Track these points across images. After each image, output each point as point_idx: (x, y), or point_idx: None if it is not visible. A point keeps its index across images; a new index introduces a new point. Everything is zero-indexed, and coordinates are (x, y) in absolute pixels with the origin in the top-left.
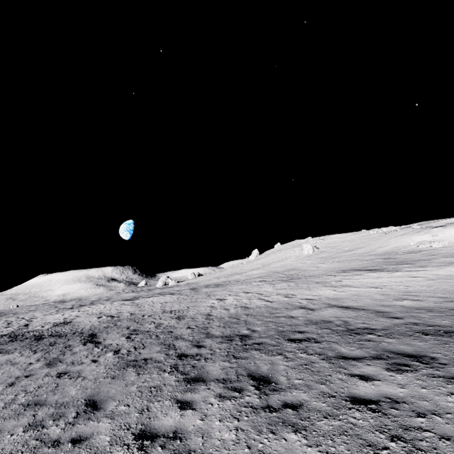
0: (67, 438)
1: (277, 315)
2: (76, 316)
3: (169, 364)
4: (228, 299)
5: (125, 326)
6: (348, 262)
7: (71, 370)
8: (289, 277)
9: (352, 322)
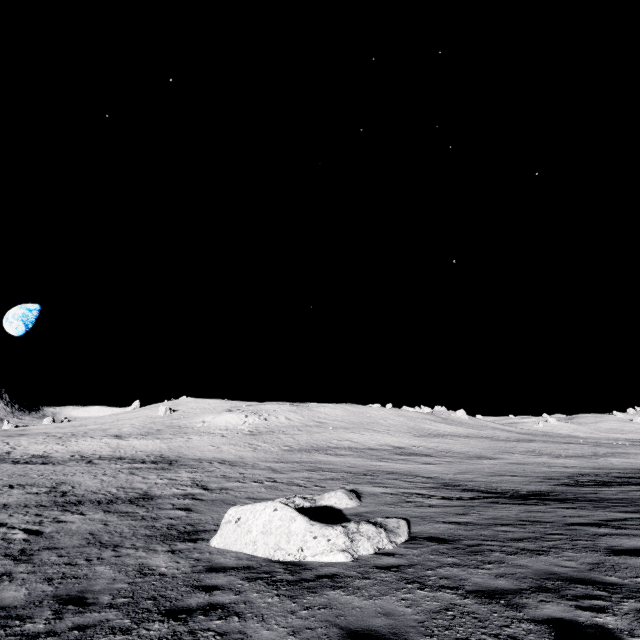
0: None
1: None
2: None
3: None
4: None
5: None
6: (140, 429)
7: None
8: (73, 435)
9: None
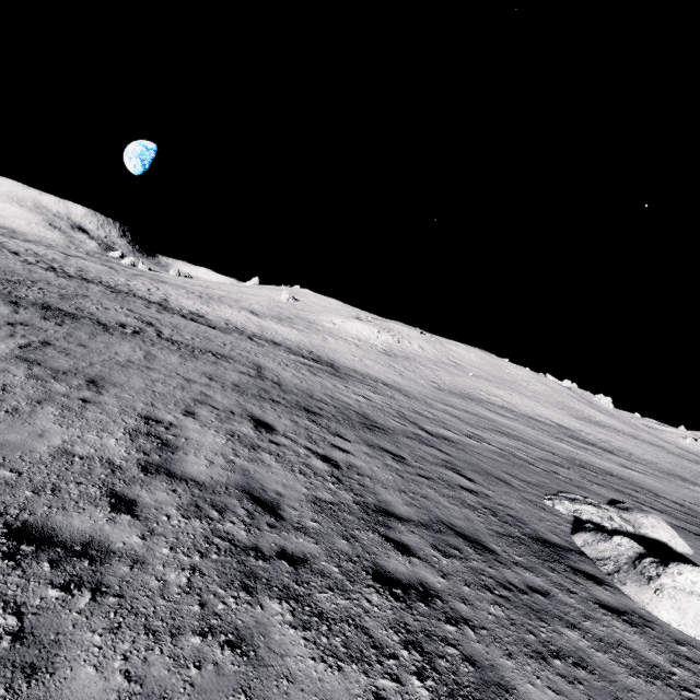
0: (1, 259)
1: (130, 289)
2: (7, 242)
3: (45, 268)
4: (134, 282)
5: (41, 259)
6: (270, 311)
7: (2, 254)
8: (210, 298)
9: (144, 297)
